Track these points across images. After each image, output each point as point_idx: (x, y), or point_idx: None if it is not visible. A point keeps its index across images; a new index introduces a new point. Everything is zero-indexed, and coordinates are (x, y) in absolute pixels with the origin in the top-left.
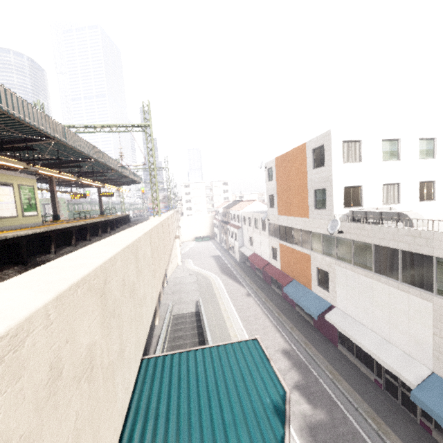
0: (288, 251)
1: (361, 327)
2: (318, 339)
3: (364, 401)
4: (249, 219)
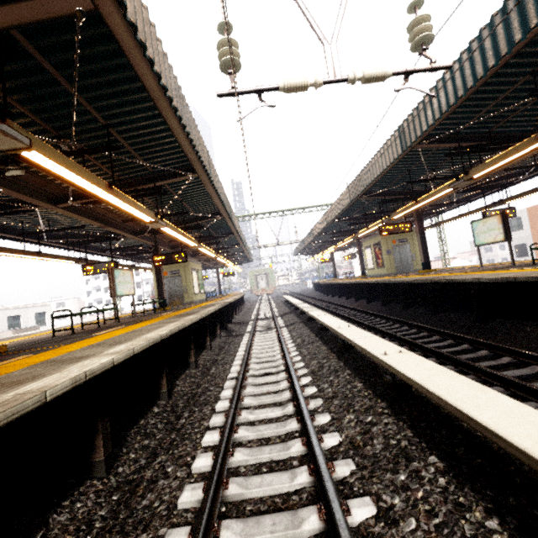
0: None
1: None
2: None
3: None
4: None
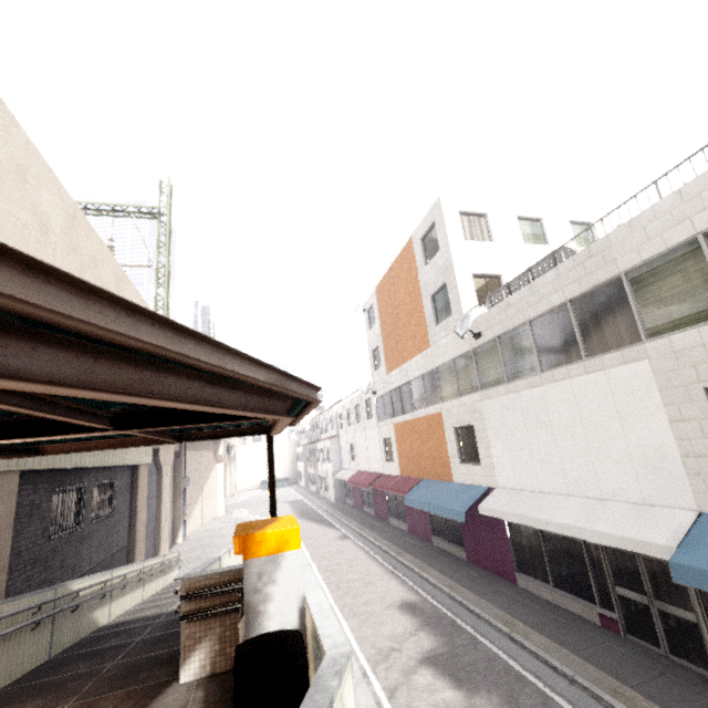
0: (409, 428)
1: (546, 497)
2: (476, 577)
3: (586, 661)
4: (348, 413)
